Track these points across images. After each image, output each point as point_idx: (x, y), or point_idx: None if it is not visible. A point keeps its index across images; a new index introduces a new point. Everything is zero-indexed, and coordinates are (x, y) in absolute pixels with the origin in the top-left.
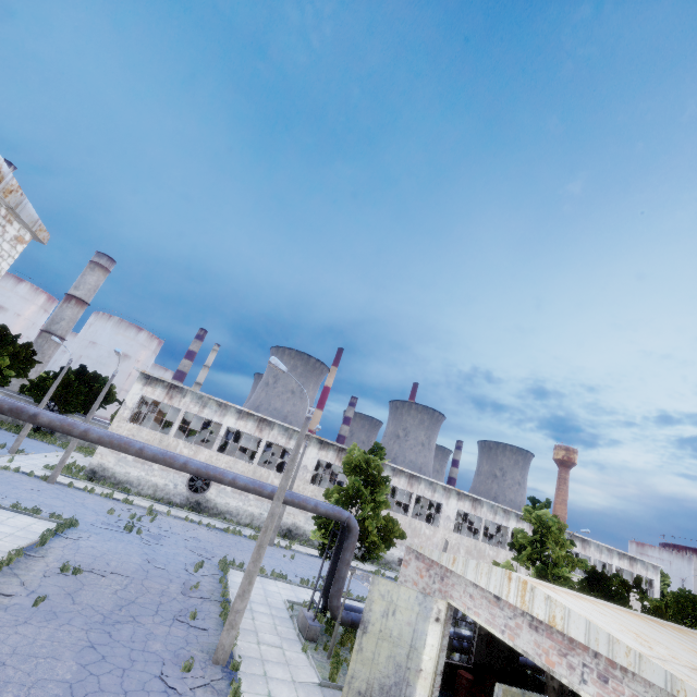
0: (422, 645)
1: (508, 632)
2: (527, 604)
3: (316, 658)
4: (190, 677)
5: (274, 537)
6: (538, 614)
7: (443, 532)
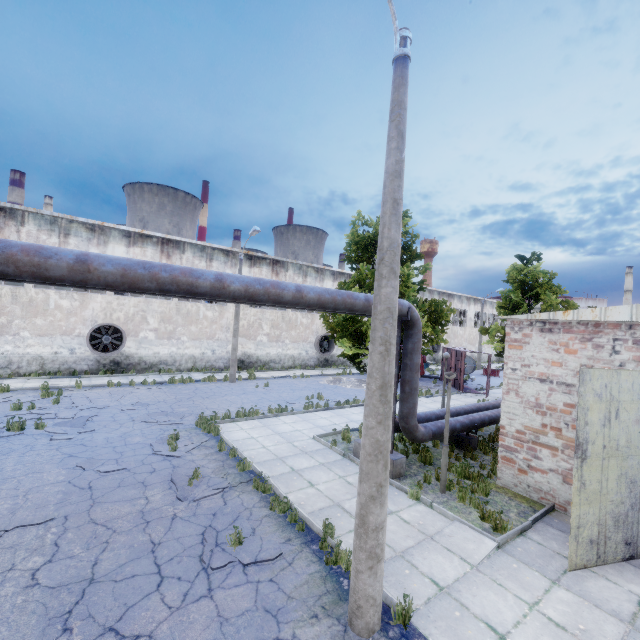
0: None
1: None
2: None
3: (434, 501)
4: None
5: (235, 372)
6: None
7: None
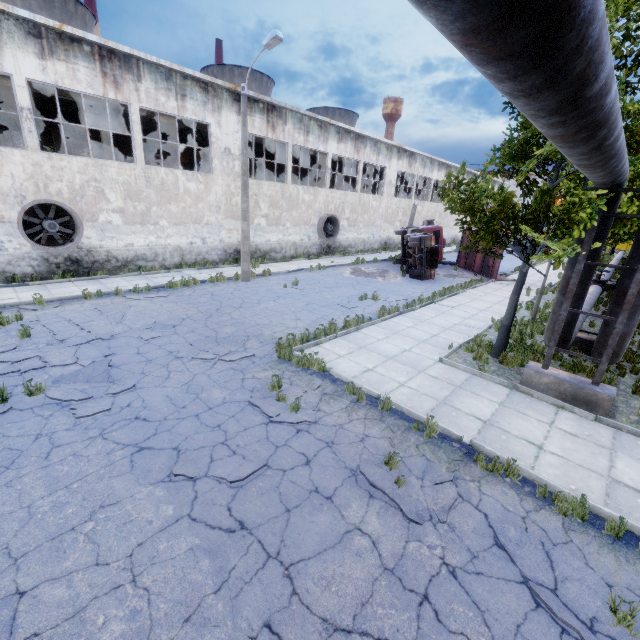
0: None
1: None
2: None
3: None
4: None
5: (249, 268)
6: None
7: (387, 200)
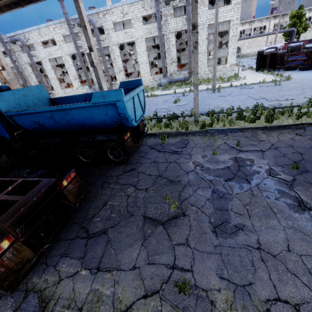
0: None
1: None
2: None
3: None
4: None
5: None
6: None
7: None
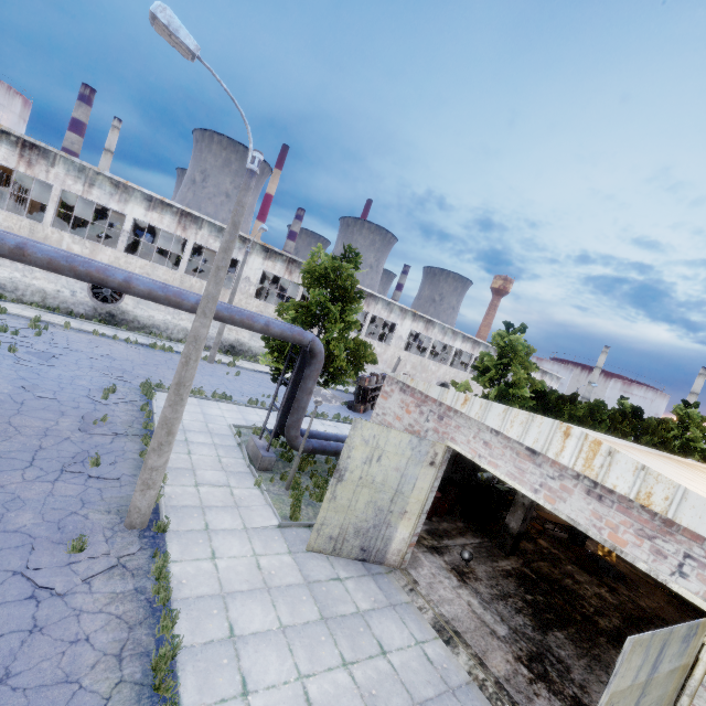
0: (409, 489)
1: (545, 493)
2: (596, 471)
3: (272, 491)
4: (83, 560)
5: (215, 354)
6: (616, 486)
7: (394, 350)
